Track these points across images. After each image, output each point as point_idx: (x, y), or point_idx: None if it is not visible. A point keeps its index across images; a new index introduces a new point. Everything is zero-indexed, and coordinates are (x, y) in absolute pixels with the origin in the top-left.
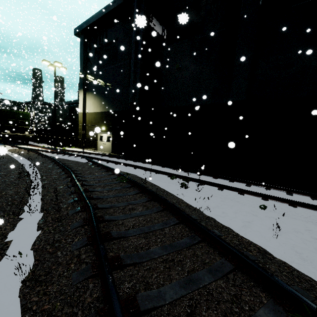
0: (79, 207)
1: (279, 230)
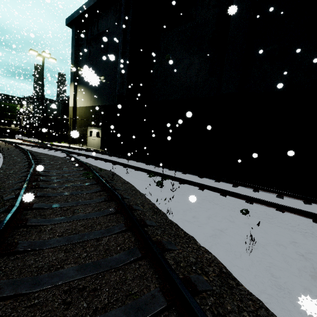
0: (7, 206)
1: (252, 244)
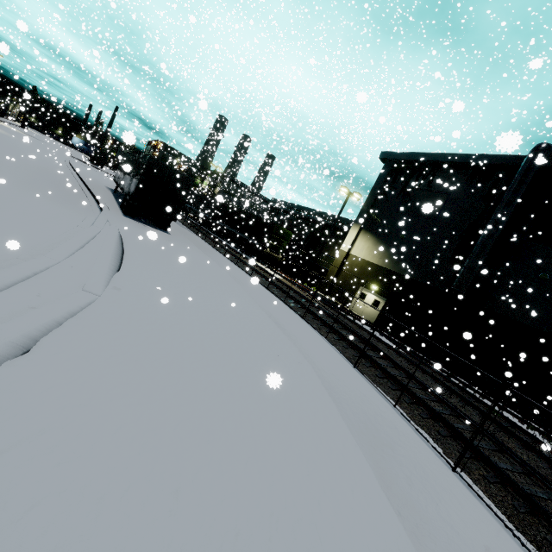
0: (519, 443)
1: None
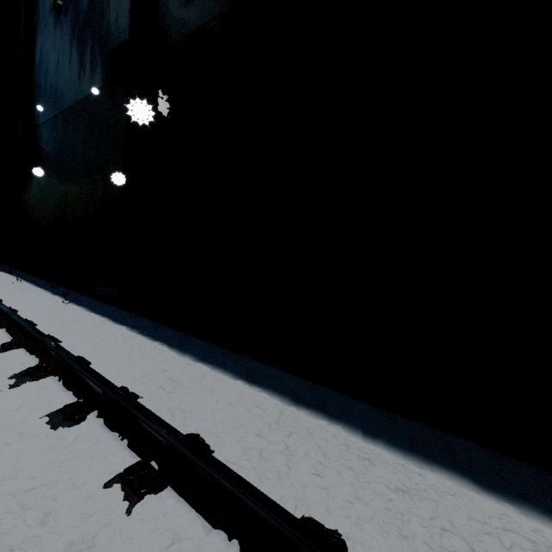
0: None
1: None
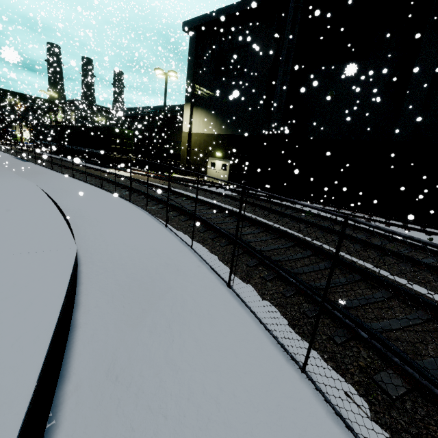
0: (321, 230)
1: None
